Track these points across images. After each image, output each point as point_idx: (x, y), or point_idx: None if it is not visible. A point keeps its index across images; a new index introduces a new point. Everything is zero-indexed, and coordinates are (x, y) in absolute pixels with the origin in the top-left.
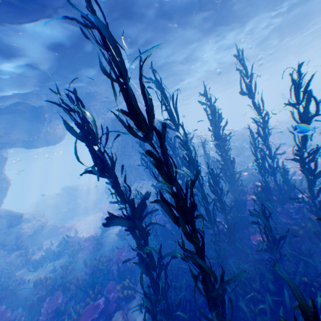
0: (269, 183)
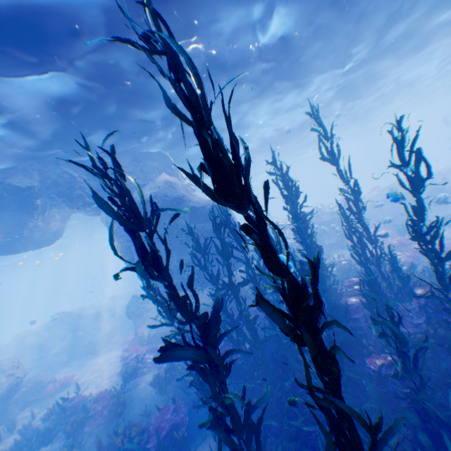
0: (376, 275)
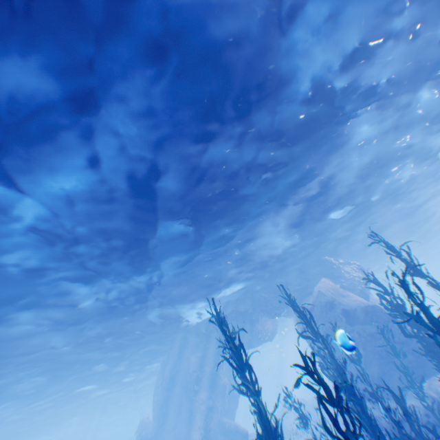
0: None
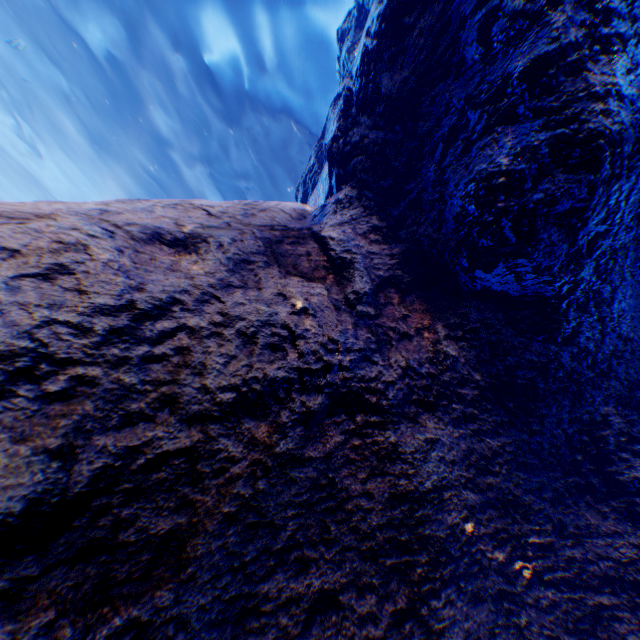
0: None
